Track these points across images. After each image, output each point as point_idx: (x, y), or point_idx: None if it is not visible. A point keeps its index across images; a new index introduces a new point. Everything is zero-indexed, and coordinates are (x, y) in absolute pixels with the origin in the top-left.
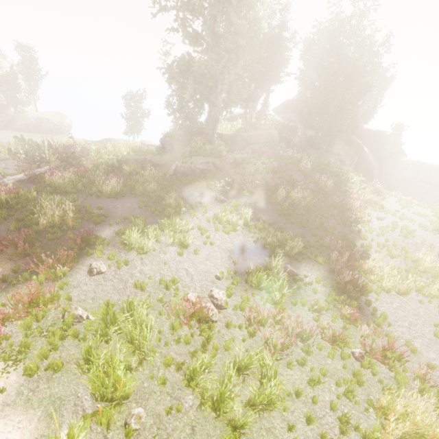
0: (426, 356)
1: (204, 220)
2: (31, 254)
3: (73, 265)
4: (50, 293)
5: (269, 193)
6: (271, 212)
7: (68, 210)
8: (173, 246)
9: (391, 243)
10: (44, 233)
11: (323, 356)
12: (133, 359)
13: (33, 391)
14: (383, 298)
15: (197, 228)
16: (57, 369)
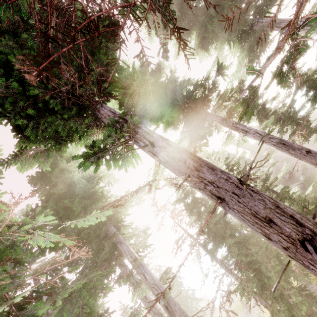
0: None
1: None
2: None
3: None
4: None
5: None
6: None
7: None
8: None
9: None
10: None
11: None
12: None
13: None
14: None
15: None
16: None
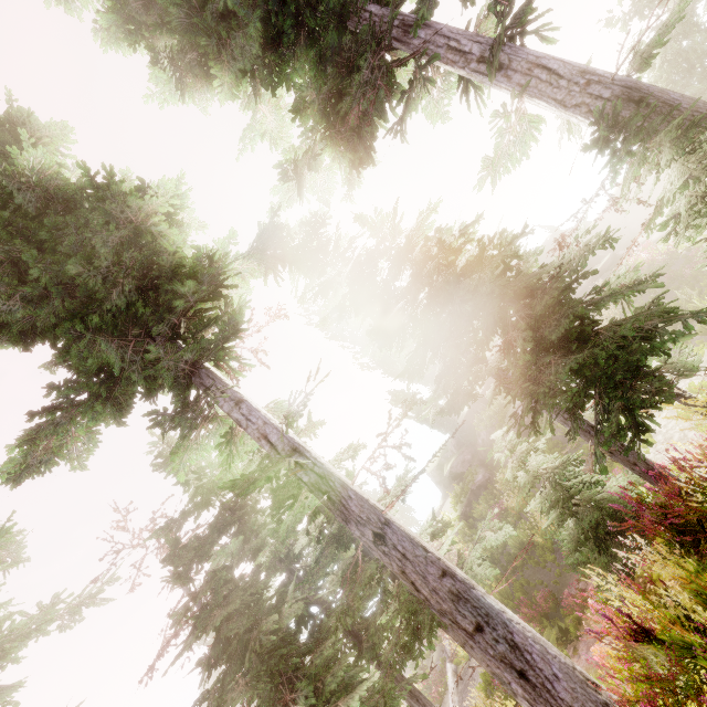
0: None
1: None
2: None
3: None
4: None
5: None
6: None
7: None
8: None
9: None
10: None
11: None
12: None
13: None
14: None
15: None
16: None
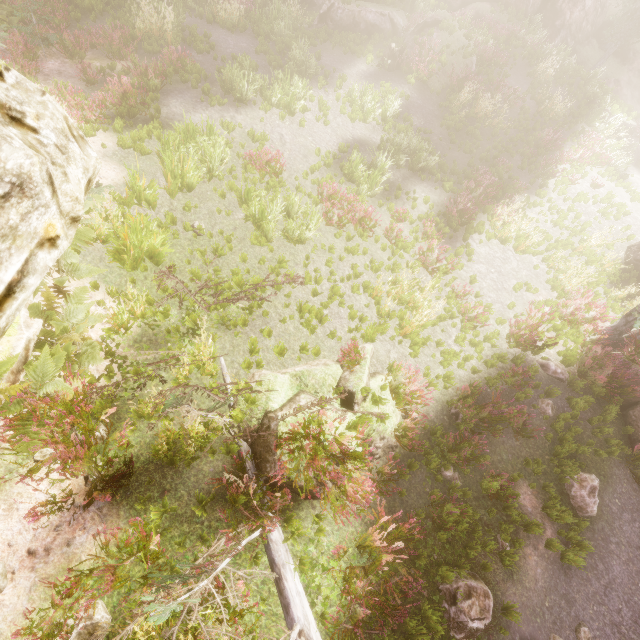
0: (483, 292)
1: (333, 97)
2: (126, 60)
3: (166, 85)
4: (141, 96)
5: (447, 91)
6: (432, 119)
7: (167, 17)
8: (279, 109)
9: (574, 215)
10: (139, 37)
11: (376, 247)
12: (201, 165)
13: (125, 158)
14: (491, 245)
15: (318, 103)
16: (143, 150)
